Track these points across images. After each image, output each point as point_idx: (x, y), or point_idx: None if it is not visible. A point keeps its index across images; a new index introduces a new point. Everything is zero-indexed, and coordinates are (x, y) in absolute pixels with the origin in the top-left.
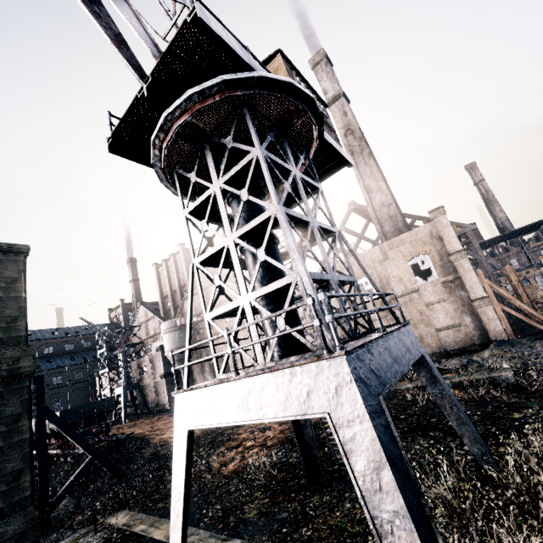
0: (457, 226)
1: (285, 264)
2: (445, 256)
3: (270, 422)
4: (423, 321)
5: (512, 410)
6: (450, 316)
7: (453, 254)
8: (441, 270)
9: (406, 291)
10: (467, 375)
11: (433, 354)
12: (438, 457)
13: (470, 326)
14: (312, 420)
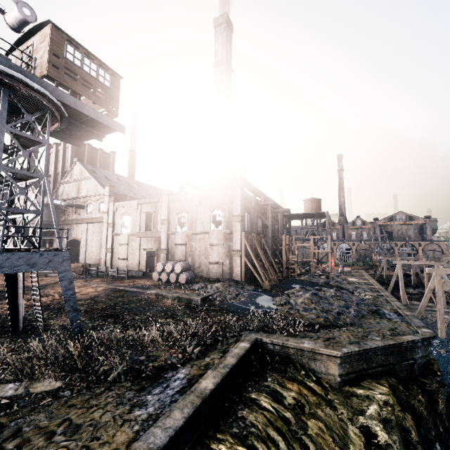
0: (265, 198)
1: (5, 187)
2: (231, 216)
3: (58, 292)
4: (205, 255)
5: (167, 317)
6: (219, 256)
7: (234, 216)
8: (226, 224)
9: (203, 231)
10: (187, 294)
11: (202, 277)
12: (87, 331)
13: (227, 266)
14: (80, 297)
